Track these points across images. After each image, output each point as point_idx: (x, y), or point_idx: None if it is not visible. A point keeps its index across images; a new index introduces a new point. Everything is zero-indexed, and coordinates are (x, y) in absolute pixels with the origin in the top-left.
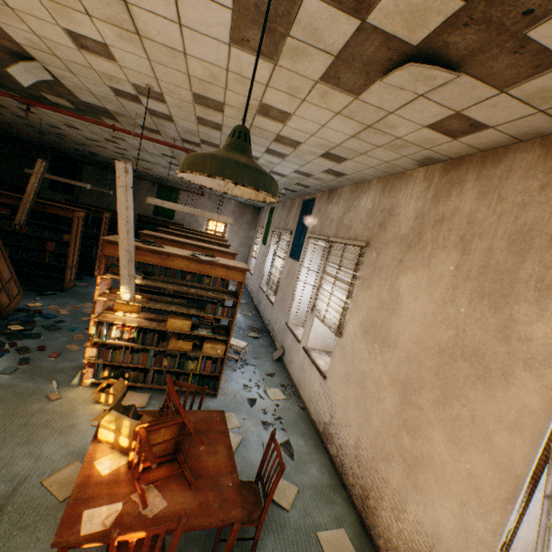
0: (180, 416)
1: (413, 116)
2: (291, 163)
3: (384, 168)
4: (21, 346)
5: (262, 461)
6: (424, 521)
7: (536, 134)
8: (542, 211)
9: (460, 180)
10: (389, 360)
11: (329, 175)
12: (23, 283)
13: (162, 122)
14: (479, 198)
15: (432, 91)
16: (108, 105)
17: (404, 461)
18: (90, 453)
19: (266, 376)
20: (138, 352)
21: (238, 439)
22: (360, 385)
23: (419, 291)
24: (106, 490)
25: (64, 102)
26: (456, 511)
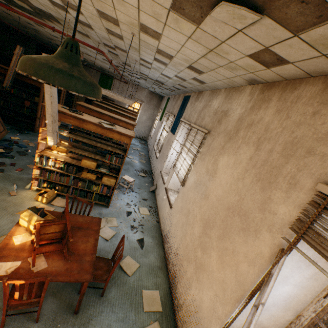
0: (65, 219)
1: (238, 47)
2: (171, 70)
3: (227, 82)
4: (1, 161)
5: (115, 250)
6: (196, 298)
7: (321, 72)
8: (308, 131)
9: (268, 99)
10: (202, 206)
11: (196, 82)
12: (11, 124)
13: (87, 28)
14: (276, 114)
15: (247, 28)
16: (51, 12)
17: (196, 264)
18: (12, 231)
19: (142, 200)
20: (64, 176)
21: (113, 233)
22: (186, 217)
23: (227, 168)
24: (14, 253)
25: (25, 6)
26: (212, 298)
